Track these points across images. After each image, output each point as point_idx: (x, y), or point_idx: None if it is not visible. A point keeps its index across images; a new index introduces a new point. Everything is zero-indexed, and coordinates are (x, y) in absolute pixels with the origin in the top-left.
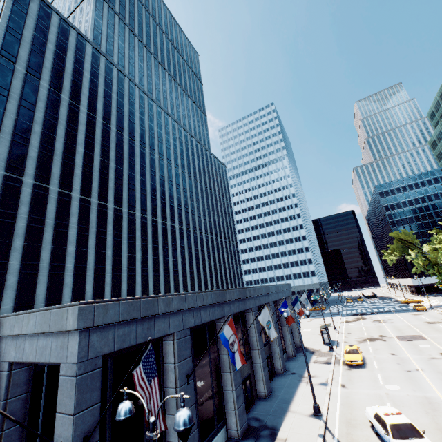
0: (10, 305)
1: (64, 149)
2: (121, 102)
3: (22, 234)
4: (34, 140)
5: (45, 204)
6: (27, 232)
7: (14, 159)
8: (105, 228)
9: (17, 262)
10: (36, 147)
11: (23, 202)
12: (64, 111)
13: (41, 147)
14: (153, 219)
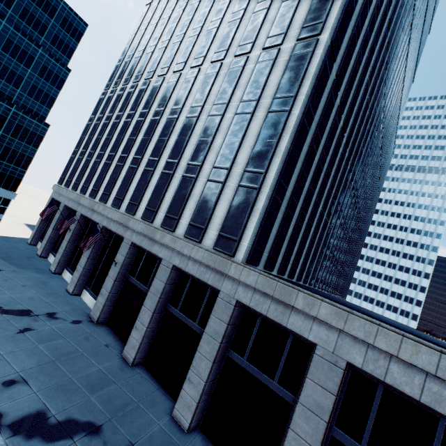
0: (279, 258)
1: (364, 68)
2: (402, 22)
3: (312, 172)
4: (359, 40)
5: (333, 139)
6: (315, 171)
7: (345, 59)
8: (337, 193)
9: (298, 208)
10: (356, 51)
11: (326, 128)
12: (382, 8)
13: (358, 54)
14: (353, 196)
